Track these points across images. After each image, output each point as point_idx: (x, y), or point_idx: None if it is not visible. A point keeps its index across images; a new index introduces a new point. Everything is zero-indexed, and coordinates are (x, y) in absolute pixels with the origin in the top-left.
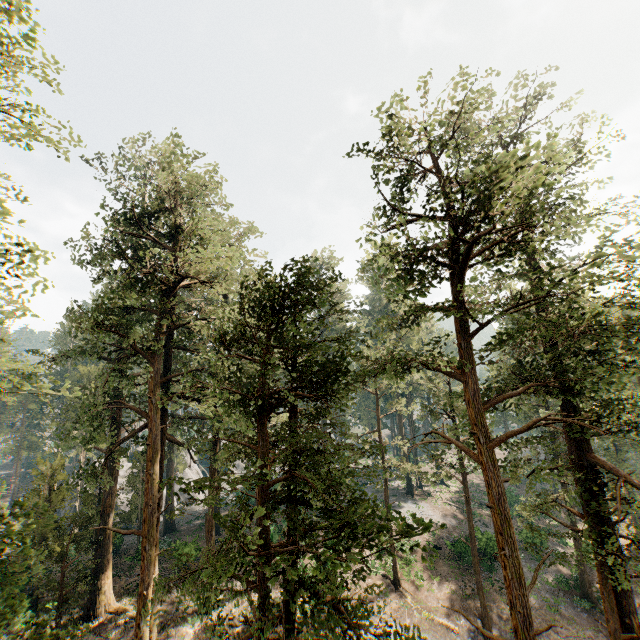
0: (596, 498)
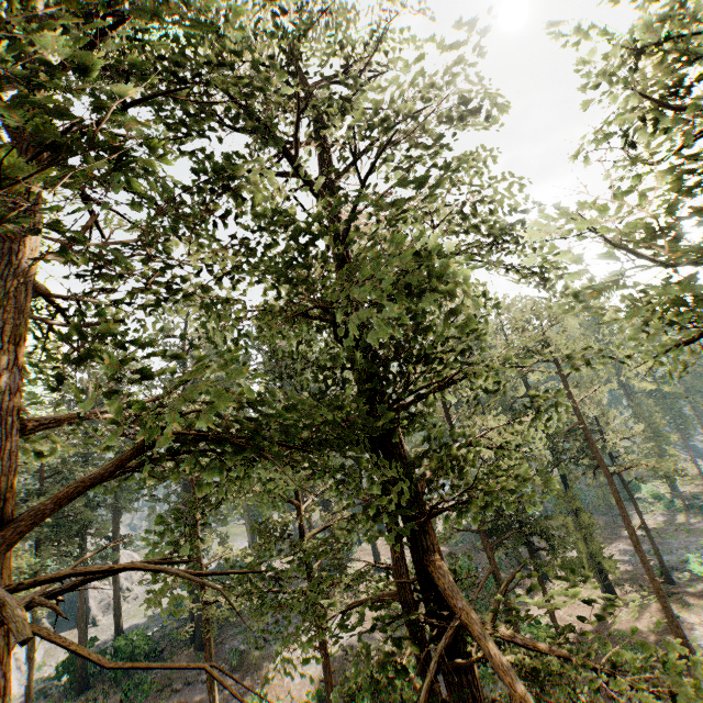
0: (449, 654)
